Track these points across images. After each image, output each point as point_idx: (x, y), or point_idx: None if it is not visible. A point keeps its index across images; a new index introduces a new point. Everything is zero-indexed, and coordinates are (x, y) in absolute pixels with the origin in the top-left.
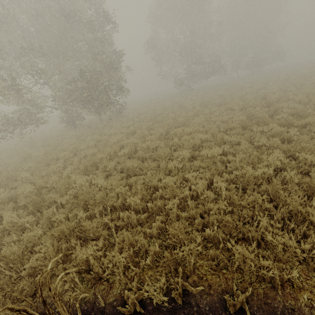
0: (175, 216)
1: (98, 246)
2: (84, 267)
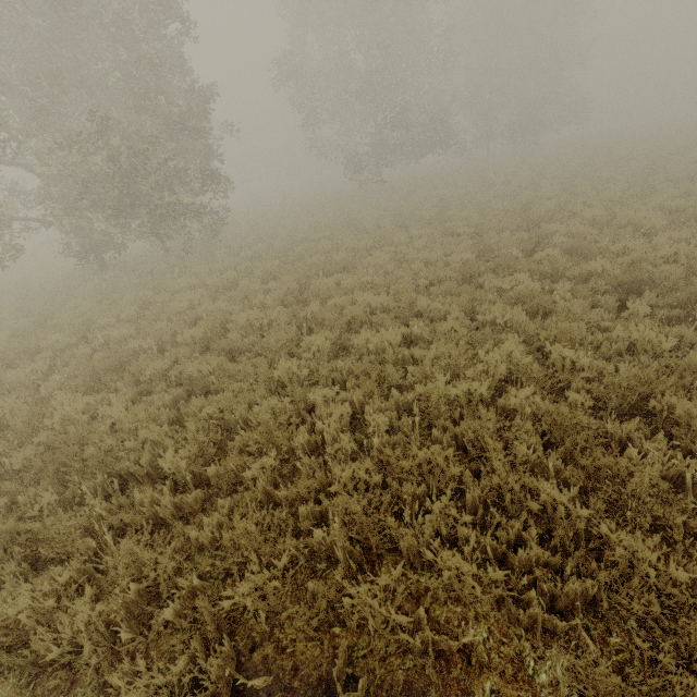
0: (264, 497)
1: (71, 576)
2: (10, 638)
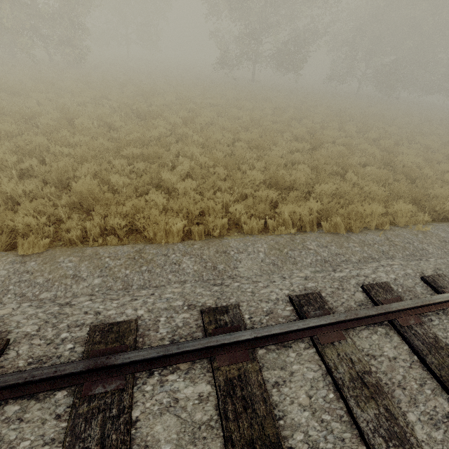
0: None
1: None
2: None
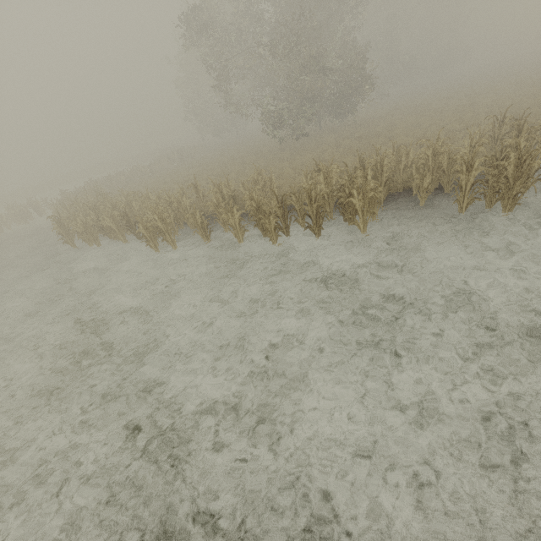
0: None
1: None
2: None
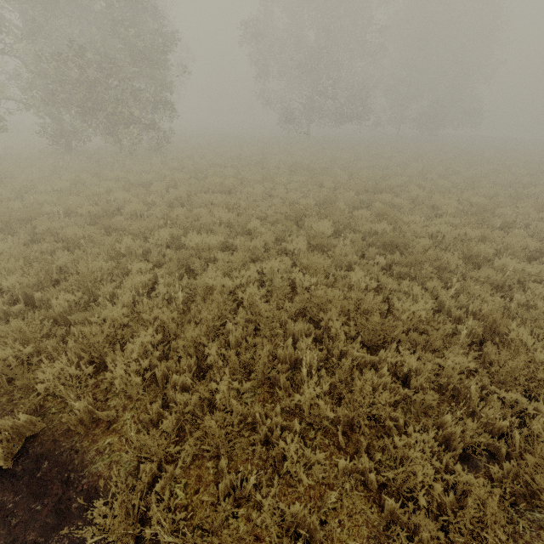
0: (59, 318)
1: None
2: None
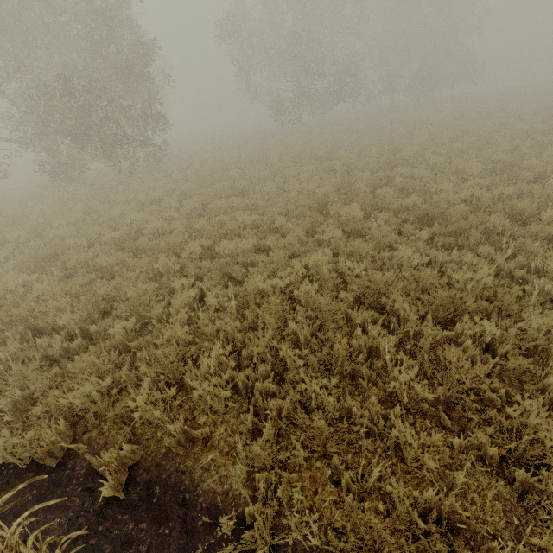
0: (121, 347)
1: None
2: None
